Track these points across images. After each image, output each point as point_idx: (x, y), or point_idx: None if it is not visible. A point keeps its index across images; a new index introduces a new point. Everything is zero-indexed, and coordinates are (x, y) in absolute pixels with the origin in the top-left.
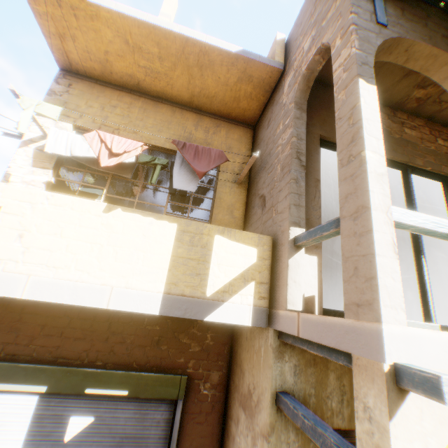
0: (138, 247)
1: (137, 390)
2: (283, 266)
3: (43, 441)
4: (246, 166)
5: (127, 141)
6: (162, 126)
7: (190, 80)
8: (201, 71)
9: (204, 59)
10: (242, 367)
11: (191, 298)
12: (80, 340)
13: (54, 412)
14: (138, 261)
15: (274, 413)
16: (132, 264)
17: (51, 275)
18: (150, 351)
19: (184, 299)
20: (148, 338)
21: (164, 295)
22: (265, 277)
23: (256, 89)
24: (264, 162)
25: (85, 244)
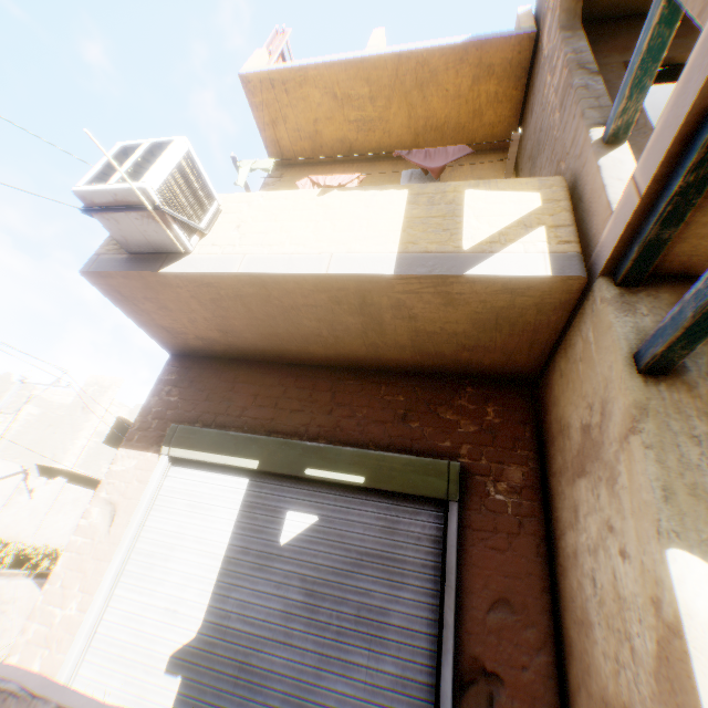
0: (360, 217)
1: (378, 478)
2: (592, 181)
3: (253, 539)
4: (507, 167)
5: (341, 176)
6: (382, 181)
7: (410, 114)
8: (422, 93)
9: (423, 73)
10: (563, 424)
11: (439, 254)
12: (297, 413)
13: (267, 503)
14: (361, 229)
15: (637, 388)
16: (354, 232)
17: (265, 252)
18: (393, 430)
19: (429, 257)
20: (389, 412)
21: (399, 255)
22: (563, 219)
23: (502, 84)
24: (535, 153)
25: (299, 224)
